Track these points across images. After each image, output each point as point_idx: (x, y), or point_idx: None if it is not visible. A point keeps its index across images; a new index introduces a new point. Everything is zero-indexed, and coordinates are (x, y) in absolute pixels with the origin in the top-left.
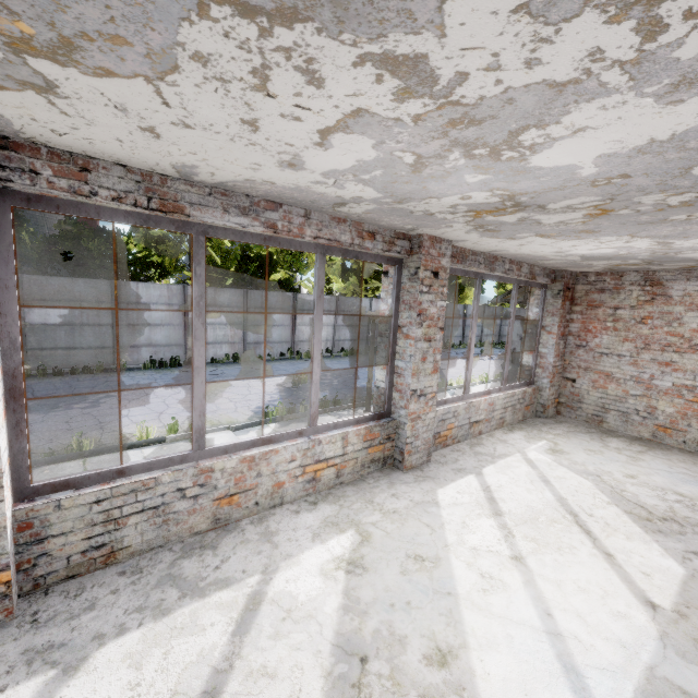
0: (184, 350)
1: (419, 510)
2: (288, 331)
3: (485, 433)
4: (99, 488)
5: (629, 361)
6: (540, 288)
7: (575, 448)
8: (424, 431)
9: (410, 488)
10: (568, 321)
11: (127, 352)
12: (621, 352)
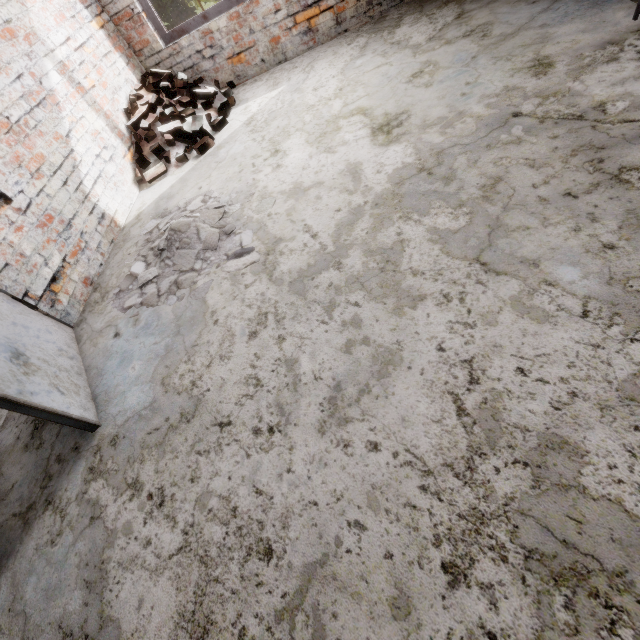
0: None
1: None
2: None
3: None
4: None
5: None
6: None
7: None
8: None
9: None
10: None
11: None
12: None
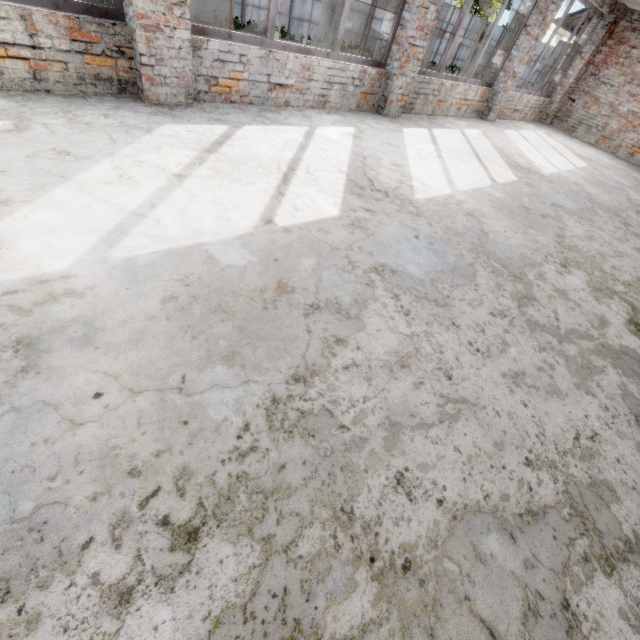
0: (241, 11)
1: (499, 132)
2: (328, 11)
3: (515, 120)
4: (422, 77)
5: (615, 91)
6: (598, 17)
7: (557, 137)
8: (503, 101)
9: (492, 126)
10: (598, 52)
11: (195, 0)
12: (614, 84)
